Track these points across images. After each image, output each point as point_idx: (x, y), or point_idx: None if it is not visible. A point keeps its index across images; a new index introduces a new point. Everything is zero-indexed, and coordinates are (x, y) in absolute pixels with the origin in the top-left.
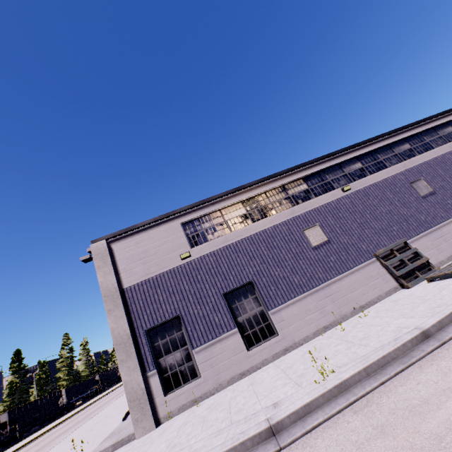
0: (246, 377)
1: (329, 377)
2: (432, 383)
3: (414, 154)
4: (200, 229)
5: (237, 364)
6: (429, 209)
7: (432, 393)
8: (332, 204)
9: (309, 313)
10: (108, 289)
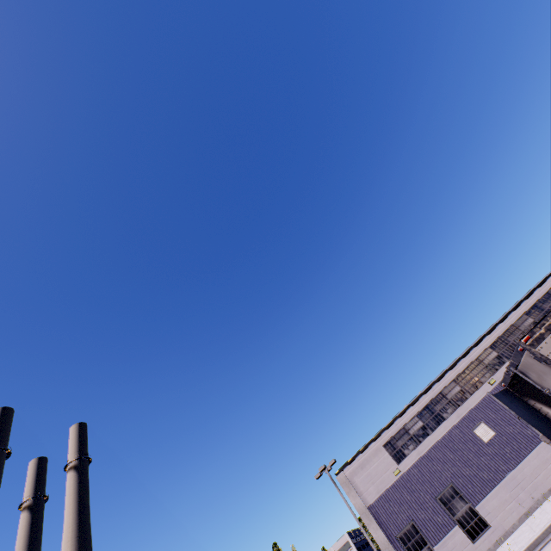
0: None
1: None
2: None
3: None
4: (397, 446)
5: None
6: None
7: None
8: (486, 399)
9: (507, 503)
10: (360, 508)
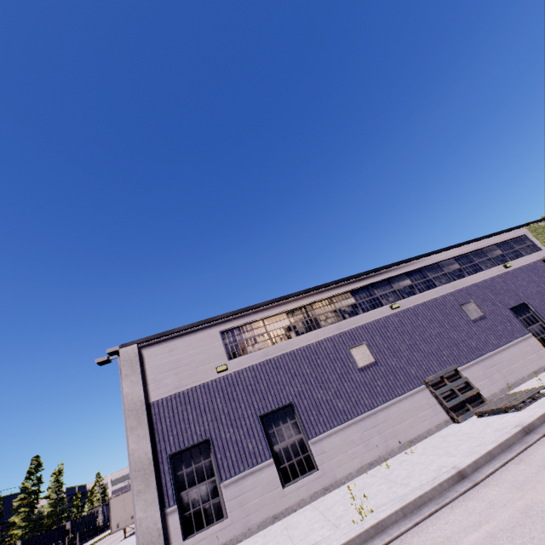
0: (280, 521)
1: (367, 517)
2: (457, 522)
3: (463, 274)
4: (240, 339)
5: (270, 504)
6: (480, 334)
7: (455, 531)
8: (380, 322)
9: (353, 445)
10: (133, 402)
